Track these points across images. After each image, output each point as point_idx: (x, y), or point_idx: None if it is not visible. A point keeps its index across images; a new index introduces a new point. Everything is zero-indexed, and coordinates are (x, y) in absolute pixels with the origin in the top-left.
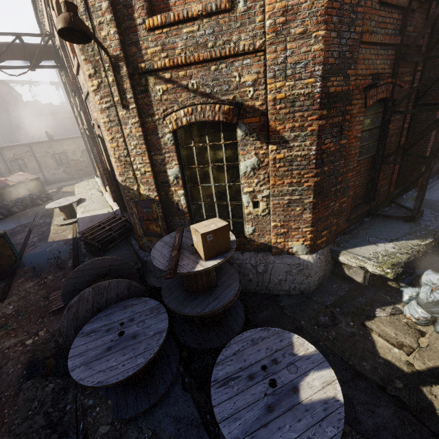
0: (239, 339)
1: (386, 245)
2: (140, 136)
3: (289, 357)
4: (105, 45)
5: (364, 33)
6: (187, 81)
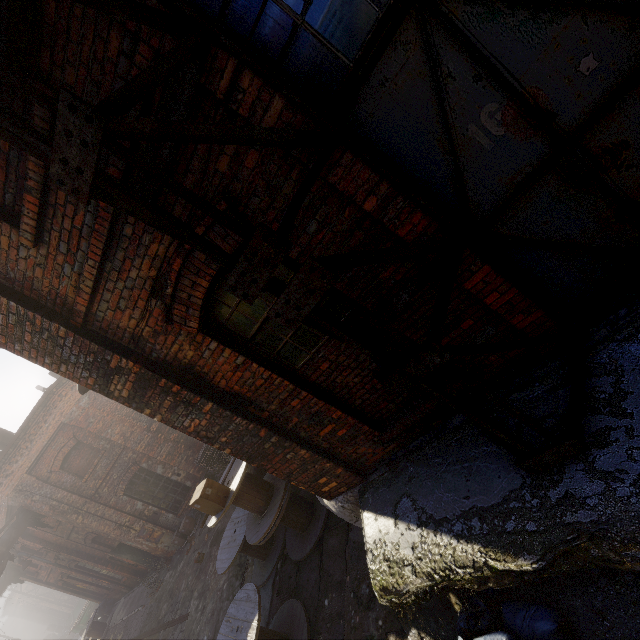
0: (246, 588)
1: (405, 535)
2: None
3: (245, 633)
4: None
5: (75, 305)
6: None
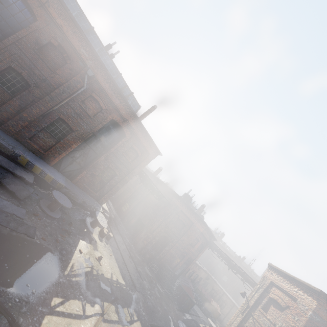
0: None
1: None
2: (238, 322)
3: None
4: (250, 302)
5: None
6: (256, 326)
